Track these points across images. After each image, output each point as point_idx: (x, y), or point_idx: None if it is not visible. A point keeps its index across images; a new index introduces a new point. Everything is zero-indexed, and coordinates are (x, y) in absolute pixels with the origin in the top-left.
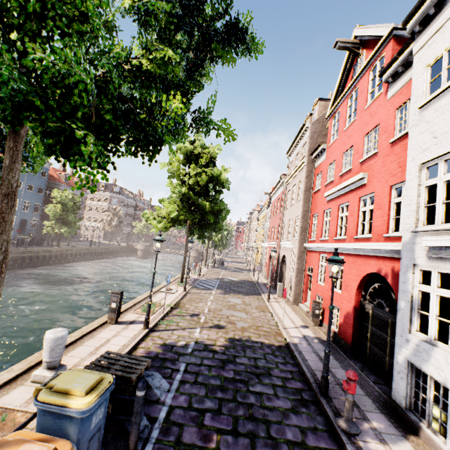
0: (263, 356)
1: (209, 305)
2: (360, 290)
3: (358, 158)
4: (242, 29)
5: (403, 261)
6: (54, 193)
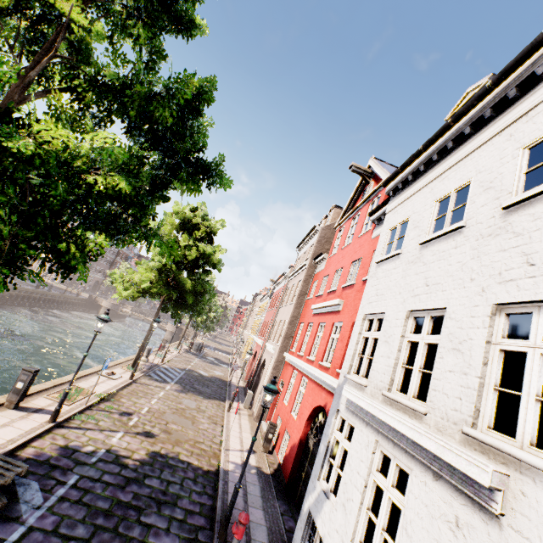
0: (180, 481)
1: (153, 404)
2: (310, 421)
3: (342, 282)
4: (210, 169)
5: (333, 404)
6: None
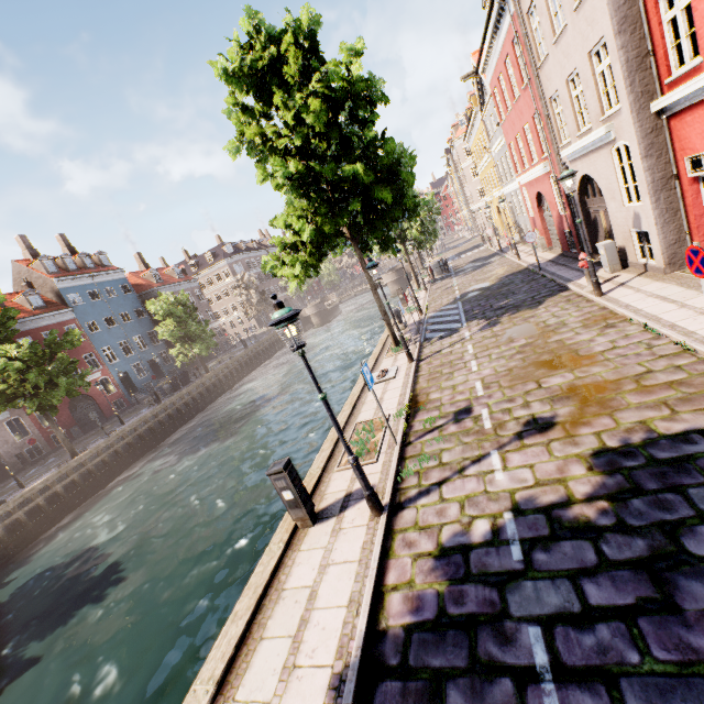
0: None
1: (477, 371)
2: None
3: None
4: None
5: None
6: (149, 308)
